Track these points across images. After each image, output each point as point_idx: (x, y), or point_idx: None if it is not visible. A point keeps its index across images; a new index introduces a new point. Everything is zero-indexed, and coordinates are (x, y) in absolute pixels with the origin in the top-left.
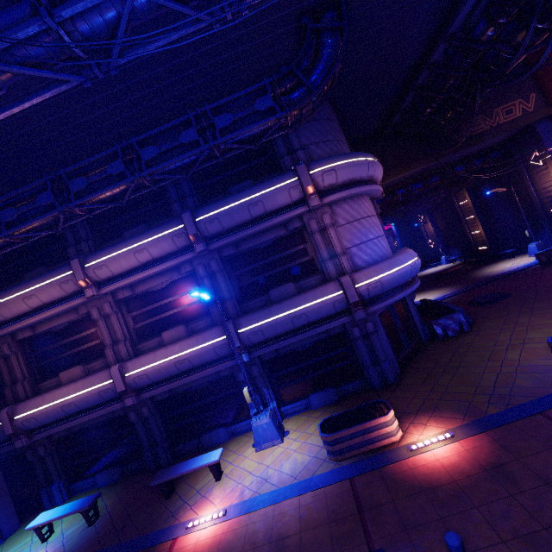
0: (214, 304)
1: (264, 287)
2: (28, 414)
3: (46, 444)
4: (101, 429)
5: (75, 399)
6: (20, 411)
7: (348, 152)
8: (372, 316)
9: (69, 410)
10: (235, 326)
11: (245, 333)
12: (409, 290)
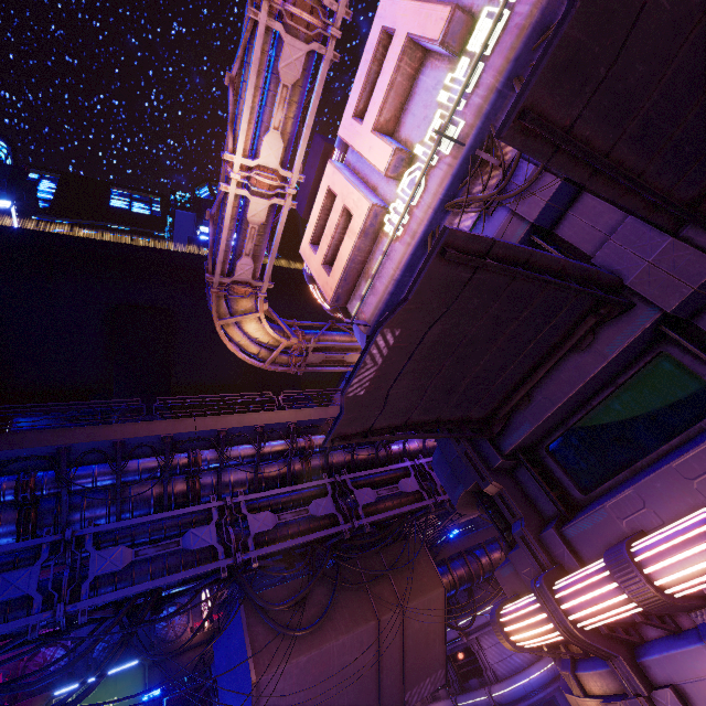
0: (451, 682)
1: (469, 676)
2: None
3: None
4: None
5: None
6: None
7: (483, 594)
8: None
9: None
10: (455, 701)
11: None
12: (529, 700)
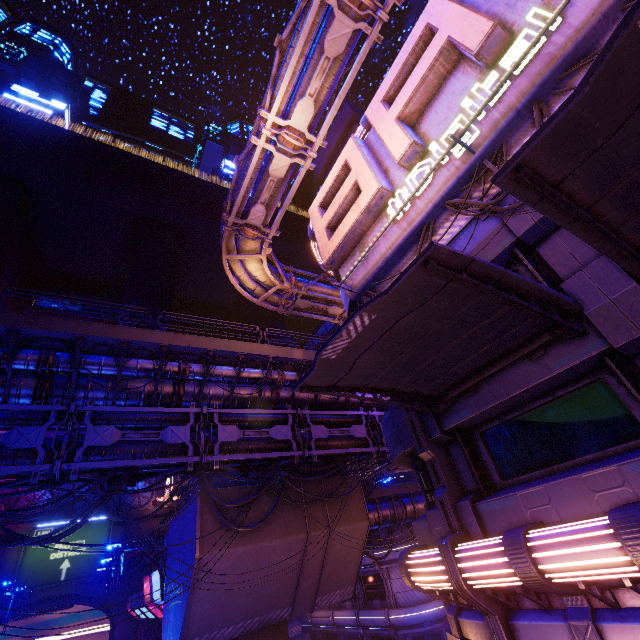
0: (357, 597)
1: (373, 596)
2: (314, 617)
3: (320, 633)
4: (334, 636)
5: (323, 619)
6: (313, 615)
7: (402, 535)
8: (403, 636)
9: (322, 622)
10: (357, 613)
11: (360, 619)
12: (419, 629)
